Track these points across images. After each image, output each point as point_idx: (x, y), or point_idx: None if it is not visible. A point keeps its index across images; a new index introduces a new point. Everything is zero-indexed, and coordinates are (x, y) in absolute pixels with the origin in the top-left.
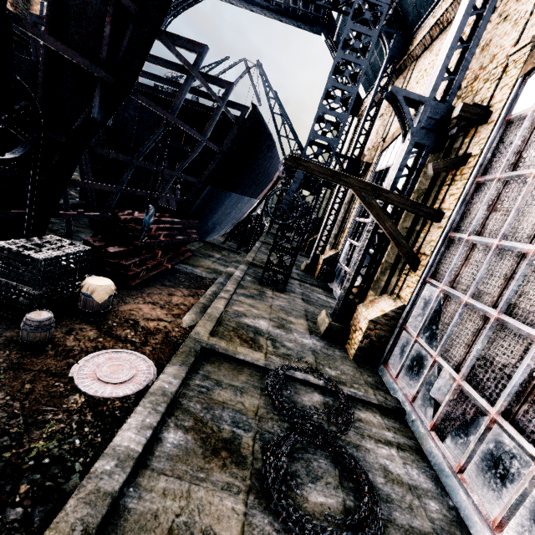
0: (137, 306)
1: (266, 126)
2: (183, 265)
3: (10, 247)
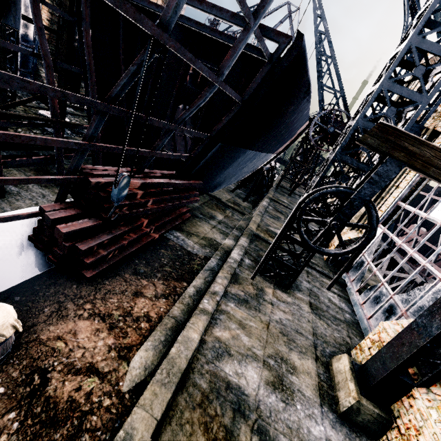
0: (74, 325)
1: (307, 69)
2: (175, 232)
3: None
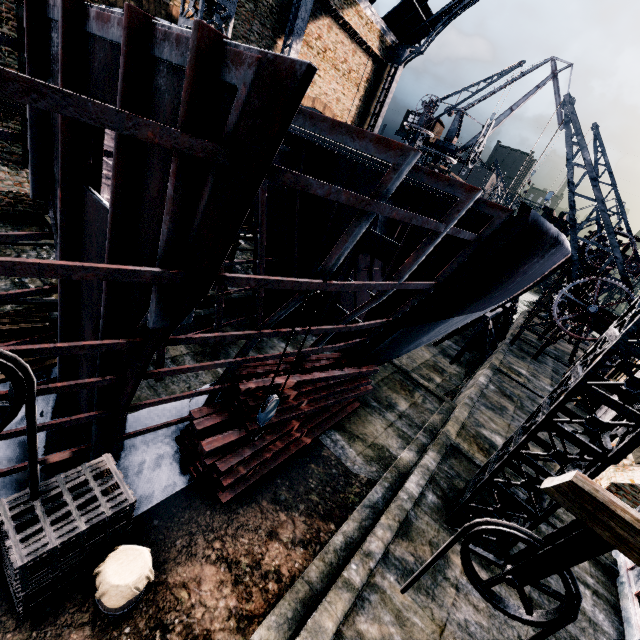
0: (200, 570)
1: (546, 229)
2: (334, 433)
3: (4, 518)
